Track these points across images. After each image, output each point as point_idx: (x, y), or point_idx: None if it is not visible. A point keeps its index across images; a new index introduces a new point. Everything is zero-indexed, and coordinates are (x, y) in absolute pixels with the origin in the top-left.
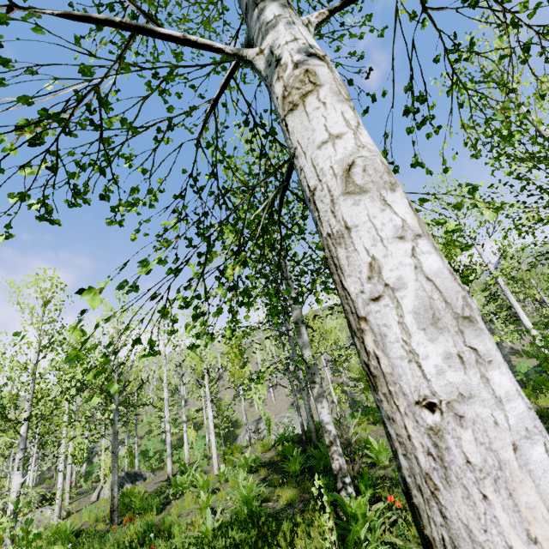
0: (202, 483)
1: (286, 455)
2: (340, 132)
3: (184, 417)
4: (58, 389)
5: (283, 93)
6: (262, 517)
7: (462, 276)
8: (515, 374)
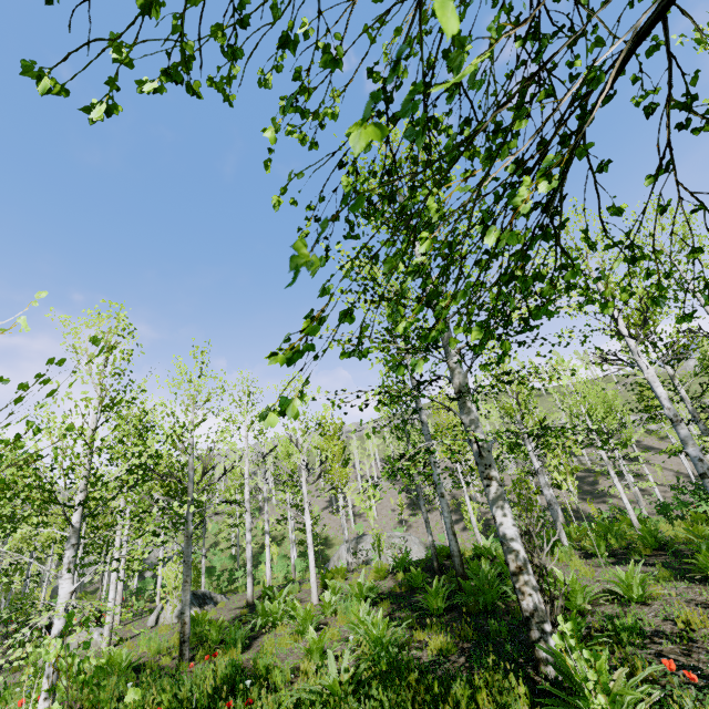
0: (304, 614)
1: (414, 586)
2: None
3: (267, 526)
4: (123, 466)
5: None
6: (416, 672)
7: None
8: None
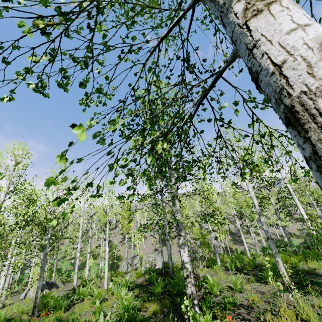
0: (97, 294)
1: (151, 281)
2: (307, 23)
3: (89, 249)
4: (15, 220)
5: (246, 7)
6: (138, 321)
7: (305, 172)
8: (292, 246)
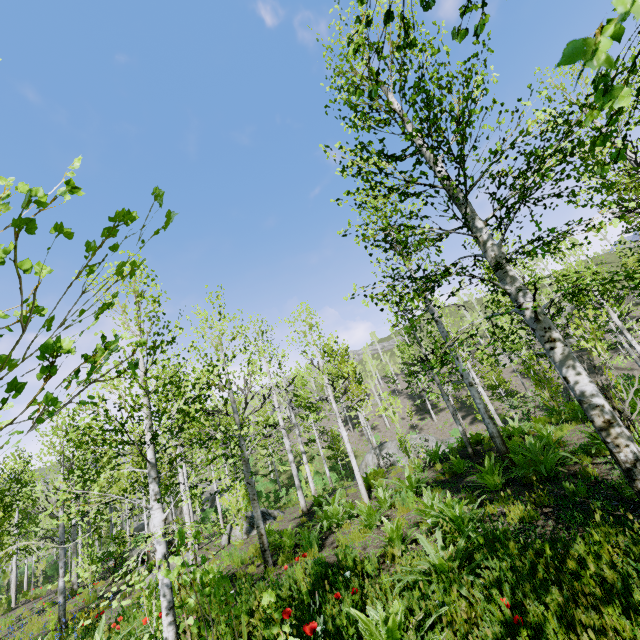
0: (367, 510)
1: (456, 472)
2: None
3: (302, 447)
4: (180, 401)
5: None
6: (521, 539)
7: None
8: None
